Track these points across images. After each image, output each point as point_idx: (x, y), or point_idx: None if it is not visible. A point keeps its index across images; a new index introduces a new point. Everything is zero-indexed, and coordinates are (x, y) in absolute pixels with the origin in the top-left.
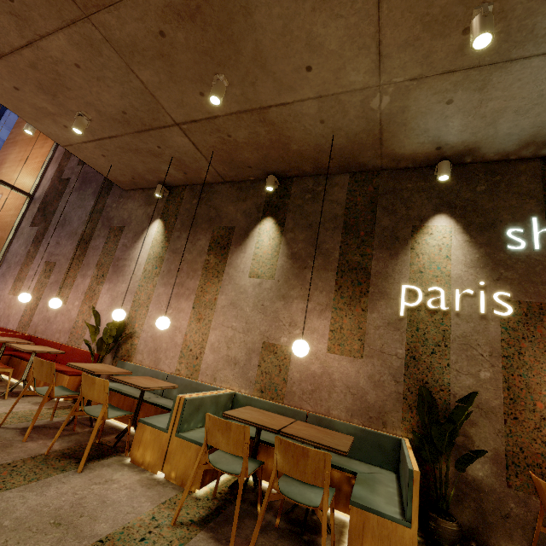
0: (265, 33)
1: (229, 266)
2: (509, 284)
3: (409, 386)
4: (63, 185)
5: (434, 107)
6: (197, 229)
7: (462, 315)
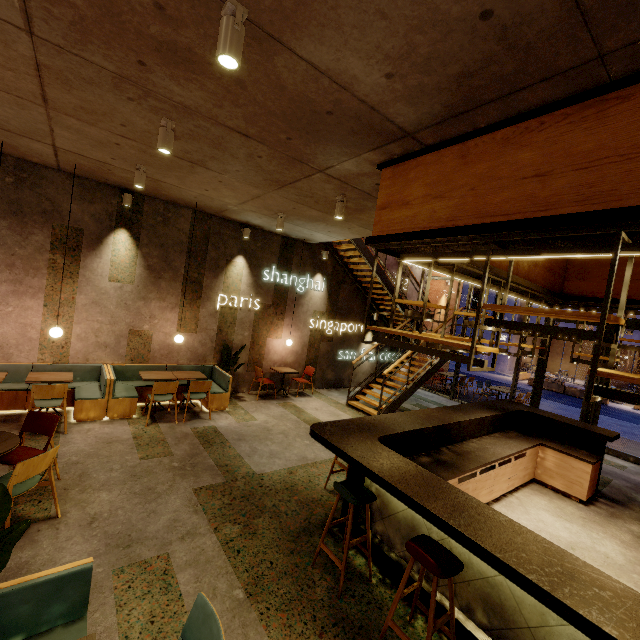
0: (195, 178)
1: (84, 269)
2: (261, 296)
3: (218, 343)
4: None
5: (254, 216)
6: (26, 219)
7: (242, 309)
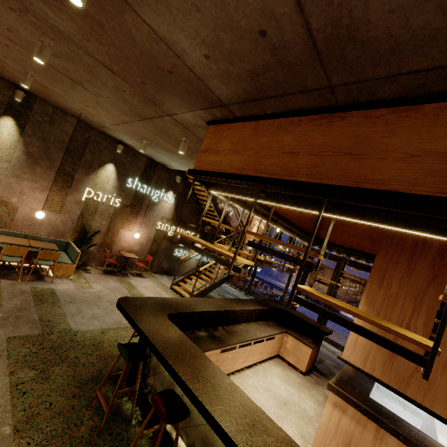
0: (76, 93)
1: None
2: (122, 197)
3: (77, 225)
4: None
5: (126, 137)
6: None
7: (105, 204)
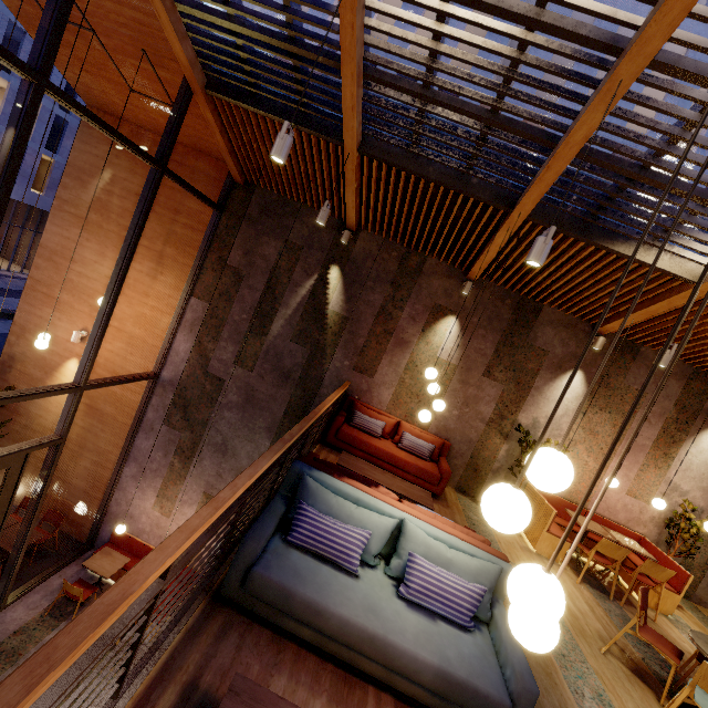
0: None
1: None
2: None
3: None
4: (213, 386)
5: None
6: None
7: None
